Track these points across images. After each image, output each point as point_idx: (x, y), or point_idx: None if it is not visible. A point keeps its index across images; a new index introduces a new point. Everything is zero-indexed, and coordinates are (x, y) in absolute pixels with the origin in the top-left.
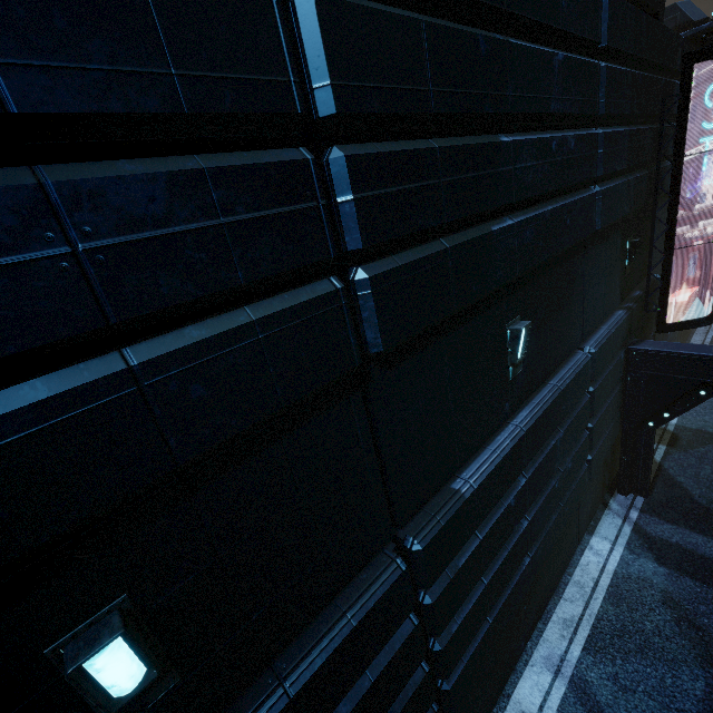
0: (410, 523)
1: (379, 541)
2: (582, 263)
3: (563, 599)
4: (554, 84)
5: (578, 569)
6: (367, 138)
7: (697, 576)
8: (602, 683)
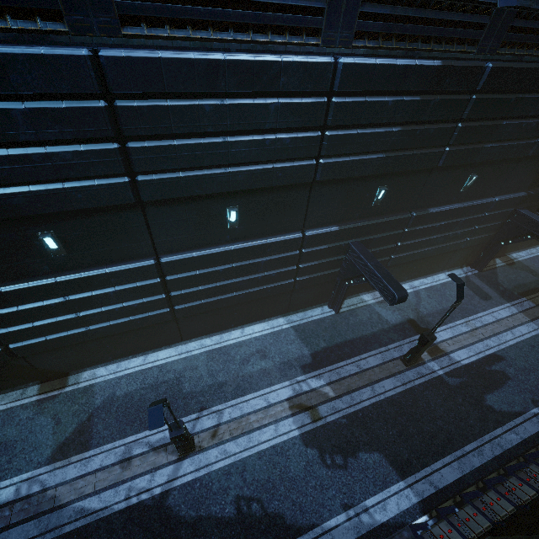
0: (414, 210)
1: (408, 208)
2: (515, 165)
3: (425, 279)
4: (536, 106)
5: (436, 276)
6: (467, 120)
7: (475, 292)
8: (424, 294)
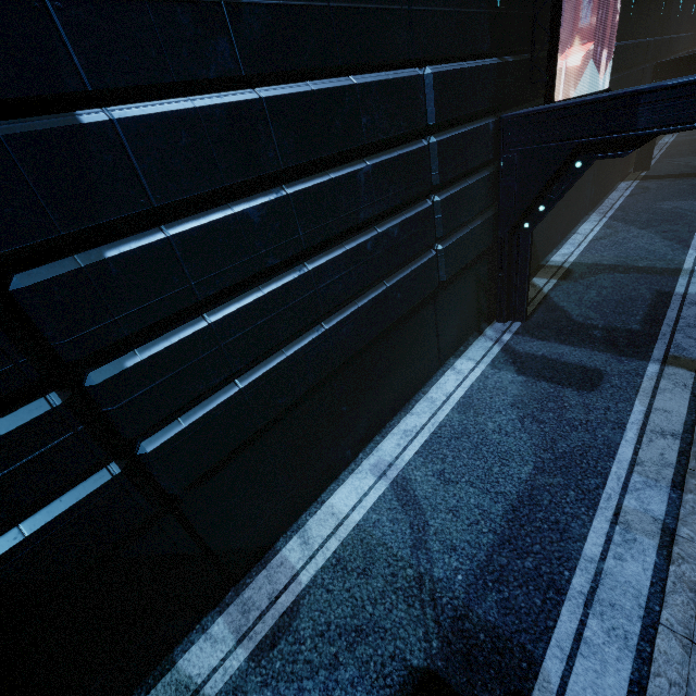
0: None
1: None
2: None
3: (409, 414)
4: None
5: (434, 388)
6: None
7: (555, 379)
8: (425, 479)
